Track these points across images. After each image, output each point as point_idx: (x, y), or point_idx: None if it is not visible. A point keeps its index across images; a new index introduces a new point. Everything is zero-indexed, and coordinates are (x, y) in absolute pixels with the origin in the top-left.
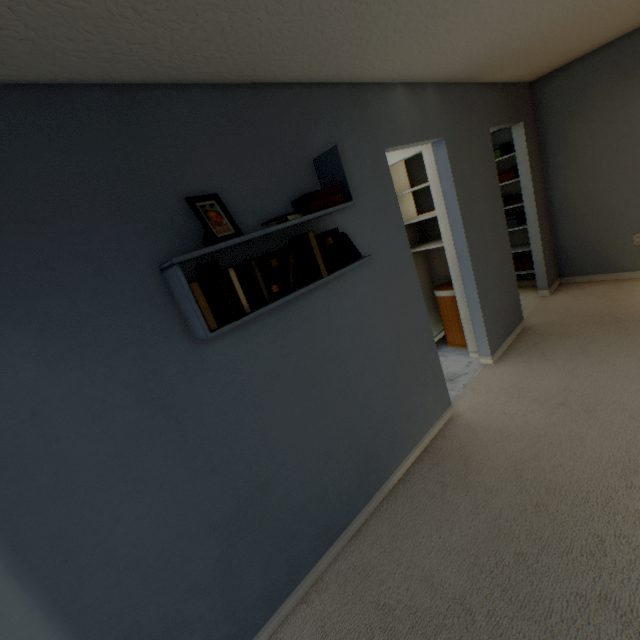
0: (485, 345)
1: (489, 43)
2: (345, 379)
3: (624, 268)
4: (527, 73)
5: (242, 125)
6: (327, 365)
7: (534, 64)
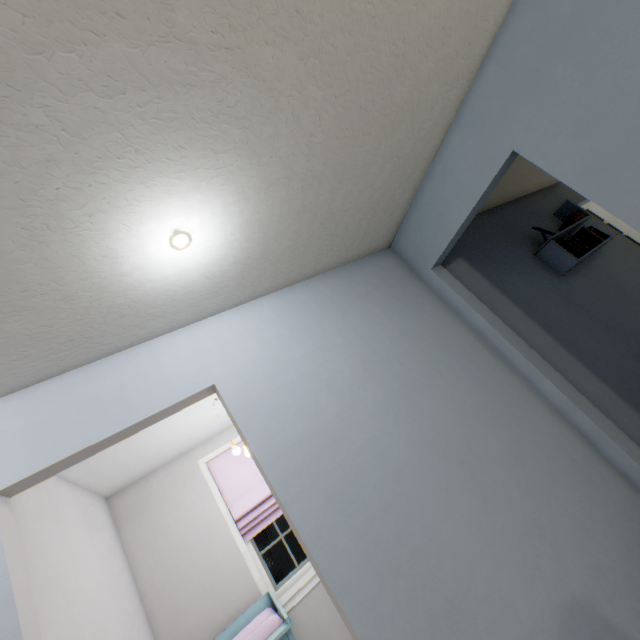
0: None
1: None
2: None
3: None
4: None
5: (522, 211)
6: (629, 291)
7: None
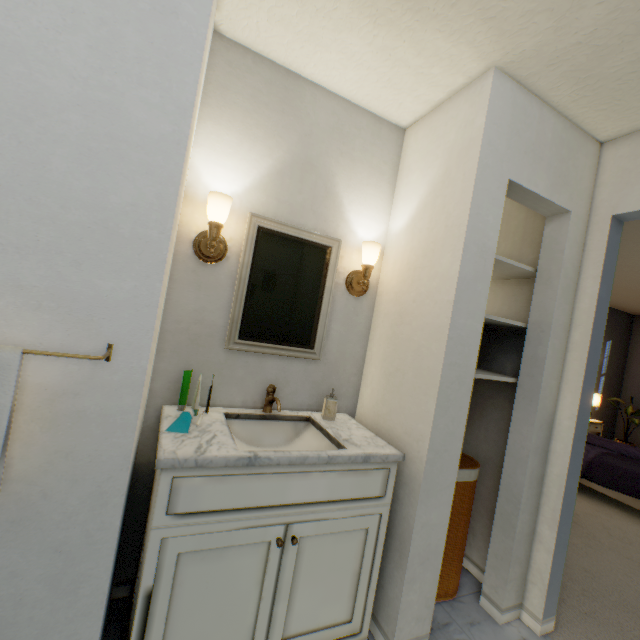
0: (557, 589)
1: None
2: None
3: None
4: None
5: None
6: None
7: None
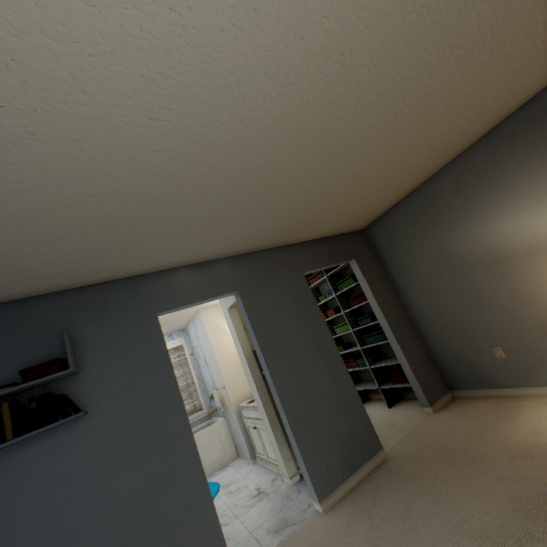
0: (311, 485)
1: (233, 237)
2: (51, 541)
3: (503, 383)
4: (339, 229)
5: (3, 325)
6: (28, 524)
7: (331, 226)
